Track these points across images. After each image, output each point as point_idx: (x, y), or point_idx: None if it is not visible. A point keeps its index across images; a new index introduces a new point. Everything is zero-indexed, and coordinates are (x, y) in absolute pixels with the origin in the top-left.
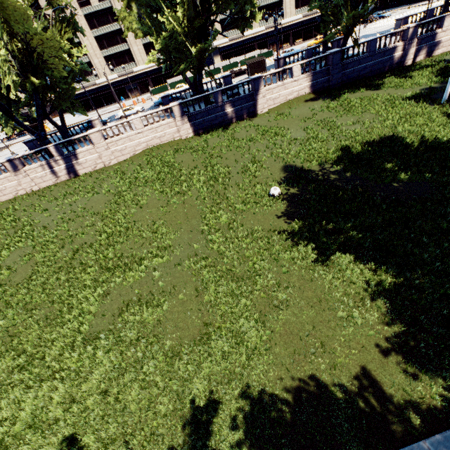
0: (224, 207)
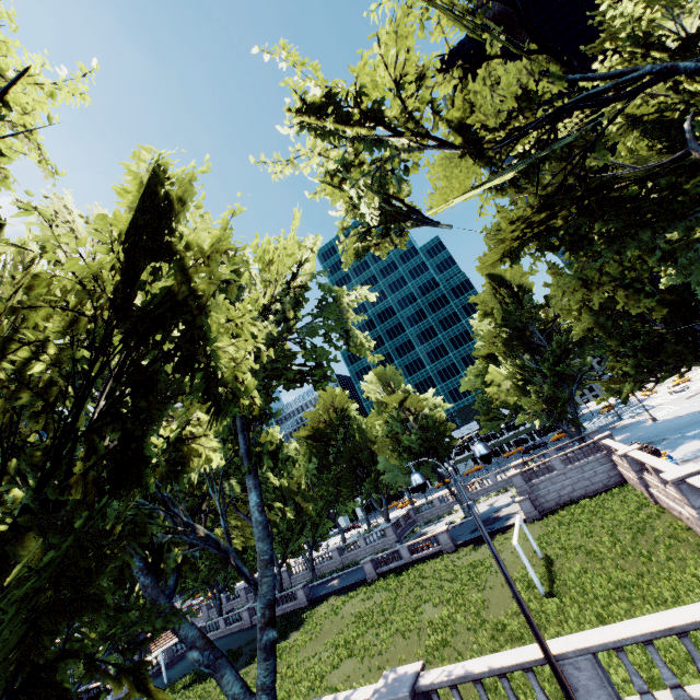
0: (292, 648)
